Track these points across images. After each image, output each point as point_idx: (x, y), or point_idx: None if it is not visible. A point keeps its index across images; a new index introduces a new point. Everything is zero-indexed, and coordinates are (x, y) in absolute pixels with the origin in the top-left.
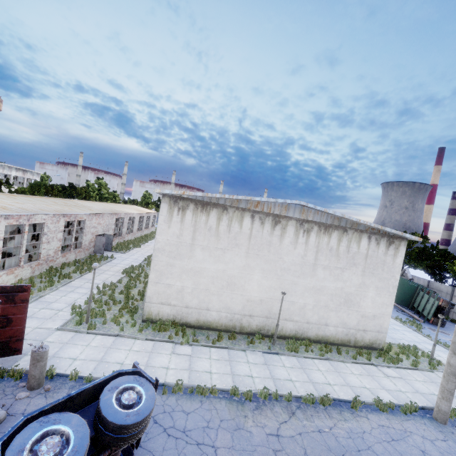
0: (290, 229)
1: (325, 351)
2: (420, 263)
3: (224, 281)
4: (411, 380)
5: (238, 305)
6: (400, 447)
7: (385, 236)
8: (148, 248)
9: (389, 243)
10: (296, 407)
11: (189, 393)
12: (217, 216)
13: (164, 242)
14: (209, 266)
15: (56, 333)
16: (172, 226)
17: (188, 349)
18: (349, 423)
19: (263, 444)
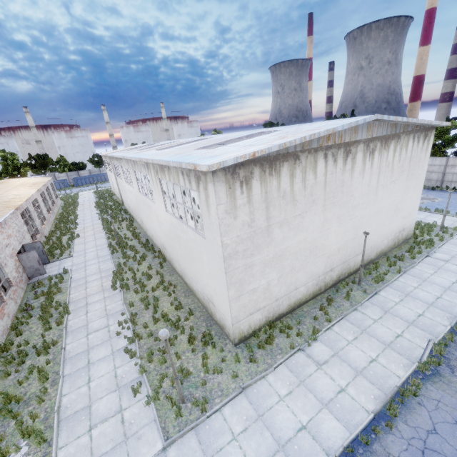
0: (359, 156)
1: (393, 265)
2: None
3: (306, 250)
4: (456, 254)
5: (321, 267)
6: None
7: (423, 131)
8: (89, 232)
9: (425, 137)
10: None
11: (400, 403)
12: (289, 173)
13: (234, 242)
14: (291, 243)
15: (170, 455)
16: (239, 214)
17: (321, 347)
18: None
19: None
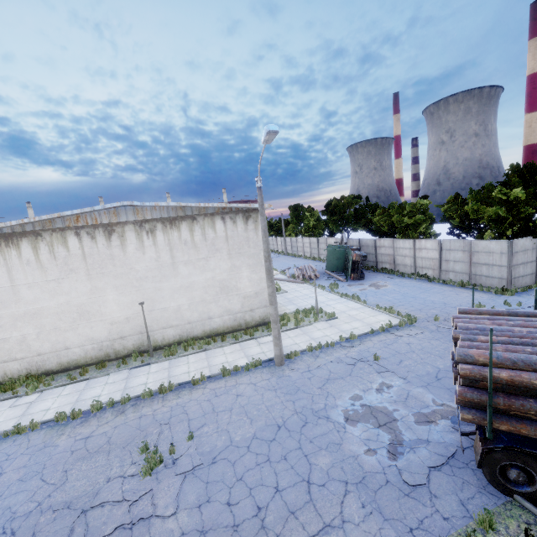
0: (129, 234)
1: (209, 343)
2: (357, 225)
3: (73, 313)
4: (283, 339)
5: (102, 332)
6: (218, 400)
7: (240, 213)
8: None
9: (246, 218)
10: (131, 405)
11: (5, 438)
12: (32, 246)
13: None
14: (48, 303)
15: None
16: None
17: (34, 397)
18: (180, 399)
19: (65, 450)
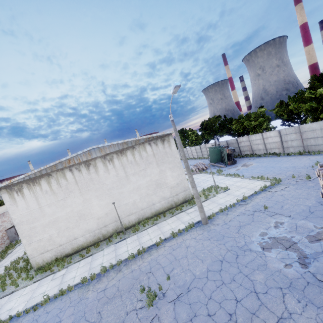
0: (99, 164)
1: (156, 219)
2: (222, 132)
3: (75, 216)
4: None
5: (93, 225)
6: (175, 252)
7: (158, 138)
8: None
9: (162, 141)
10: (124, 265)
11: (55, 299)
12: (47, 182)
13: (20, 217)
14: (60, 214)
15: None
16: (19, 204)
17: (64, 271)
18: (152, 256)
19: (93, 300)
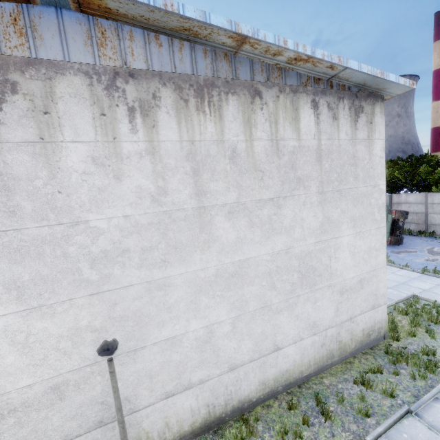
0: (71, 109)
1: (296, 434)
2: None
3: None
4: None
5: None
6: None
7: (345, 97)
8: None
9: (355, 112)
10: None
11: None
12: None
13: None
14: None
15: None
16: None
17: None
18: None
19: None
